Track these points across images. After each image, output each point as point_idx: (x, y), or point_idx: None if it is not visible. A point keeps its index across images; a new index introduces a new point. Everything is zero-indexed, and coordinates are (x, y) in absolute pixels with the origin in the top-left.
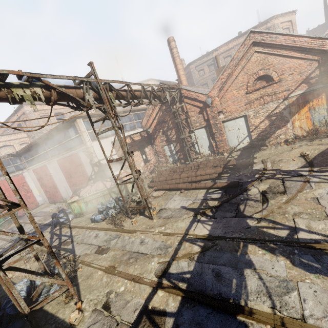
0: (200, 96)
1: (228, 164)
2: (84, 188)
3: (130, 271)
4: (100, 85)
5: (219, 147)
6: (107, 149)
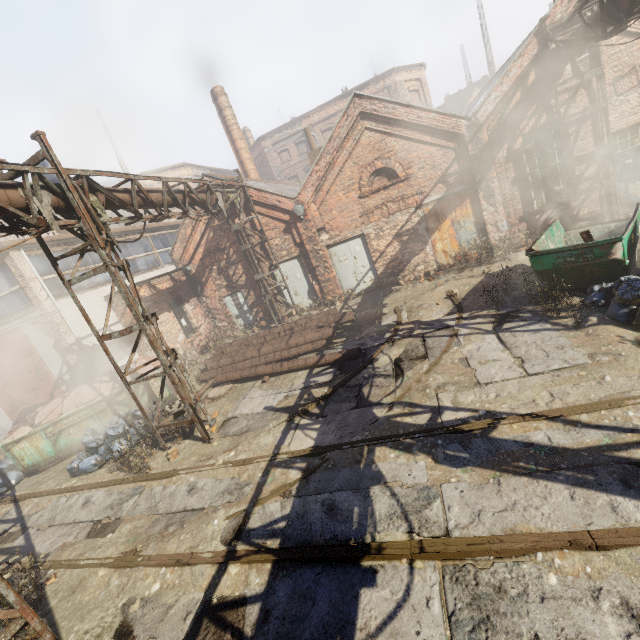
0: (282, 200)
1: (342, 321)
2: (44, 405)
3: (170, 549)
4: (66, 180)
5: (326, 293)
6: (96, 314)
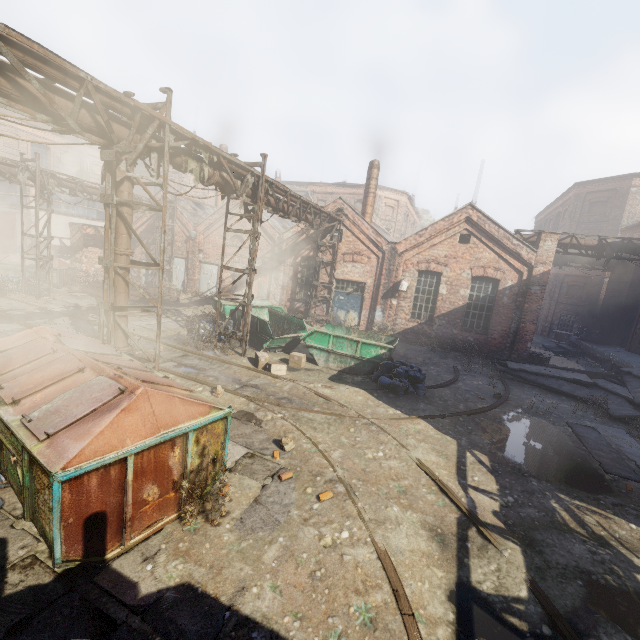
0: (189, 225)
1: (165, 298)
2: None
3: None
4: (38, 172)
5: (188, 286)
6: (58, 228)
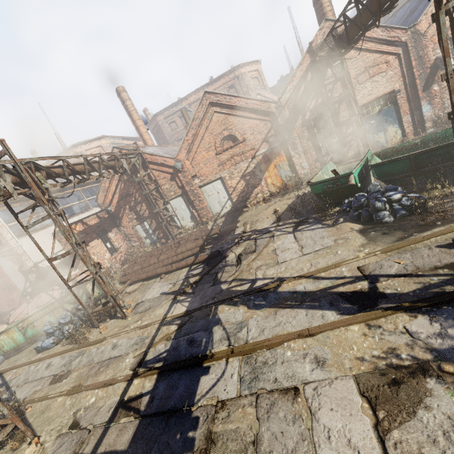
0: (167, 160)
1: (211, 234)
2: (15, 309)
3: (101, 379)
4: (20, 166)
5: (202, 216)
6: (47, 246)
